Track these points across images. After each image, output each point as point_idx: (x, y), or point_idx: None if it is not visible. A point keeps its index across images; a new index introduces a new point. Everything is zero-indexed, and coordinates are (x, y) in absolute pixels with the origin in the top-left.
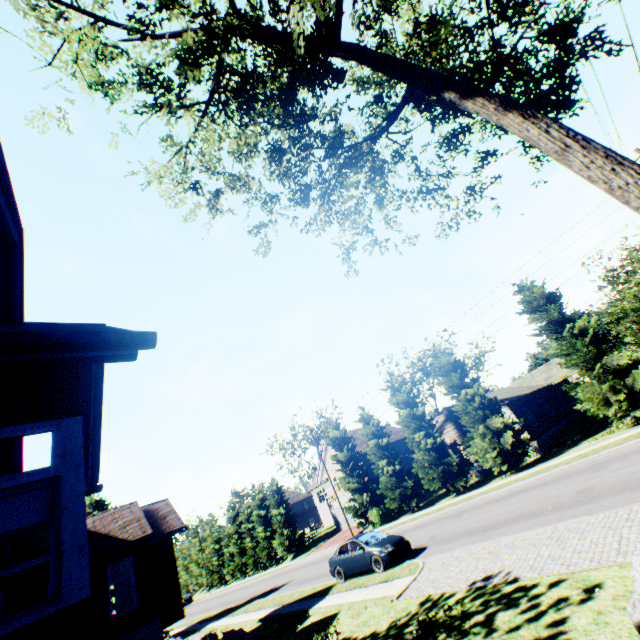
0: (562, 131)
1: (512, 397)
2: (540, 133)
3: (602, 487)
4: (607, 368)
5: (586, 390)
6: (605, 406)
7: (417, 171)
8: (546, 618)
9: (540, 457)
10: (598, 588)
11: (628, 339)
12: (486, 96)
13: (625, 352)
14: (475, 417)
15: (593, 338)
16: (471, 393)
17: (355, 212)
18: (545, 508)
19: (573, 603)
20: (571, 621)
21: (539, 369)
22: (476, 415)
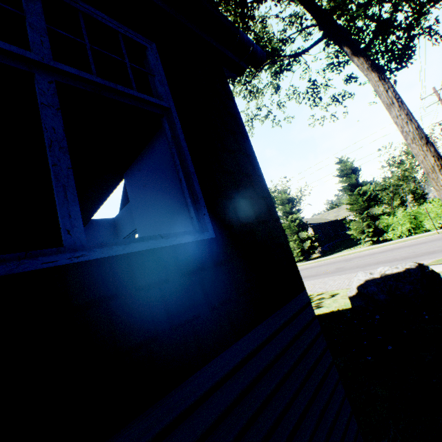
0: (393, 94)
1: (315, 223)
2: (383, 91)
3: (348, 267)
4: (369, 214)
5: (355, 224)
6: (361, 234)
7: (310, 81)
8: (315, 302)
9: (320, 256)
10: (336, 294)
11: (385, 201)
12: (365, 58)
13: (381, 208)
14: (293, 231)
15: (368, 197)
16: (295, 218)
17: (260, 92)
18: (319, 274)
19: (326, 298)
20: (324, 302)
21: (333, 210)
22: (294, 230)
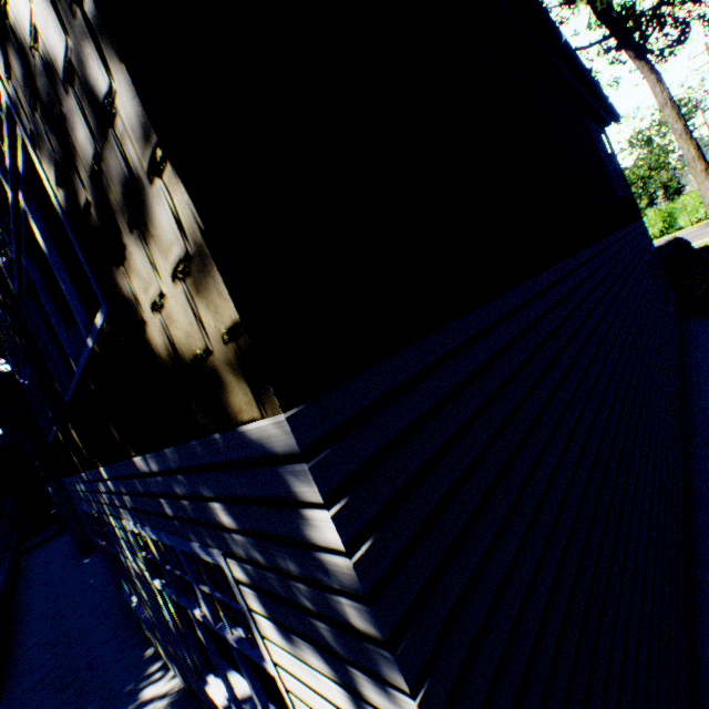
0: (667, 95)
1: None
2: (659, 93)
3: None
4: None
5: None
6: None
7: None
8: None
9: None
10: None
11: None
12: (645, 62)
13: None
14: None
15: None
16: None
17: None
18: None
19: None
20: None
21: None
22: None
